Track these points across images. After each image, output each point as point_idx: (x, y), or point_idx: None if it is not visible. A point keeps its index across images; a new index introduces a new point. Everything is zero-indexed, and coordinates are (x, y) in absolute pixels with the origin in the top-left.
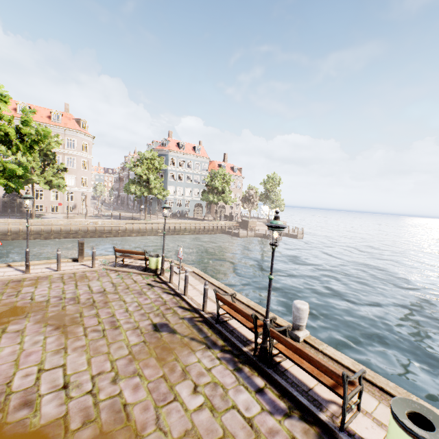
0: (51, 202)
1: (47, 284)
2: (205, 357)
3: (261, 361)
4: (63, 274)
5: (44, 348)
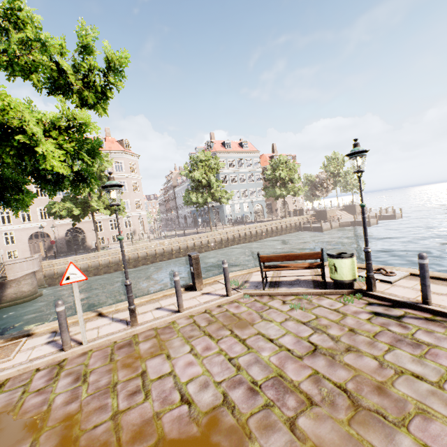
0: (110, 232)
1: (183, 344)
2: None
3: None
4: (190, 315)
5: None
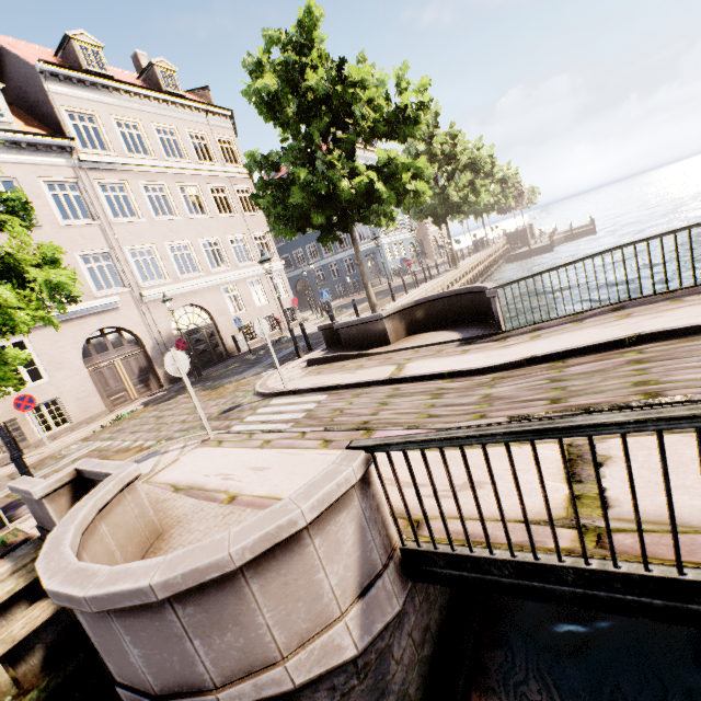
0: (257, 310)
1: None
2: None
3: None
4: None
5: None
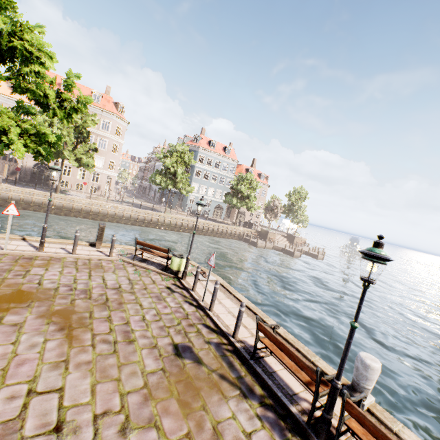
0: (77, 179)
1: (59, 267)
2: (241, 412)
3: (320, 437)
4: (77, 258)
5: (42, 357)
